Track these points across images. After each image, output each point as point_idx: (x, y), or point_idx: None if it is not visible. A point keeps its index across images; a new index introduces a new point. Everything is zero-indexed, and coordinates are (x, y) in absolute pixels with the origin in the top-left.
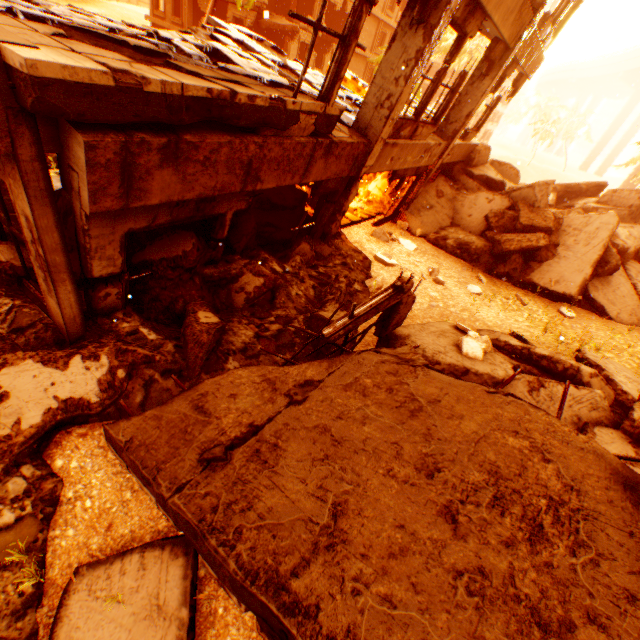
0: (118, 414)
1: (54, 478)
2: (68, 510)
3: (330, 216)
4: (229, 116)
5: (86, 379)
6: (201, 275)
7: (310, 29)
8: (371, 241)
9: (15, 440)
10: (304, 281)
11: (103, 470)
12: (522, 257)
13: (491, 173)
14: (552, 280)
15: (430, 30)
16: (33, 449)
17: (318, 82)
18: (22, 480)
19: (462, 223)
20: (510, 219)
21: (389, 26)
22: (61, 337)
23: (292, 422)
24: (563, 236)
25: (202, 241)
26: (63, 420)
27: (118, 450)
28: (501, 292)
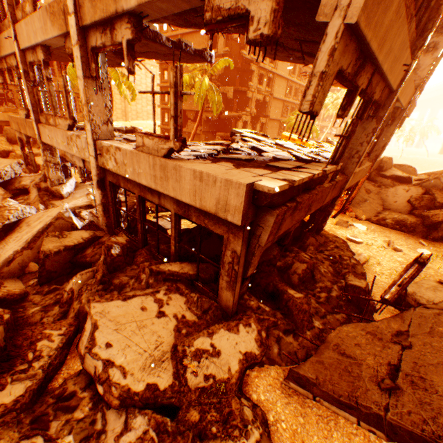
0: (267, 361)
1: (258, 407)
2: (275, 430)
3: (321, 219)
4: (310, 185)
5: (249, 339)
6: (275, 266)
7: (247, 114)
8: (337, 228)
9: (231, 381)
10: (323, 262)
11: (278, 401)
12: None
13: (398, 172)
14: None
15: (379, 119)
16: (237, 387)
17: (294, 147)
18: (247, 408)
19: (391, 207)
20: (428, 200)
21: (289, 102)
22: (224, 313)
23: (417, 360)
24: None
25: (278, 247)
26: (245, 366)
27: (306, 385)
28: (442, 251)
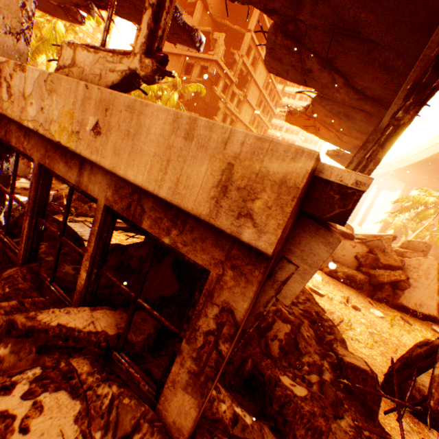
0: None
1: None
2: None
3: None
4: None
5: None
6: None
7: None
8: None
9: None
10: (302, 320)
11: None
12: (390, 286)
13: (343, 228)
14: (416, 303)
15: (378, 160)
16: None
17: None
18: None
19: (340, 260)
20: (372, 259)
21: None
22: None
23: None
24: (408, 271)
25: None
26: None
27: None
28: (389, 313)
